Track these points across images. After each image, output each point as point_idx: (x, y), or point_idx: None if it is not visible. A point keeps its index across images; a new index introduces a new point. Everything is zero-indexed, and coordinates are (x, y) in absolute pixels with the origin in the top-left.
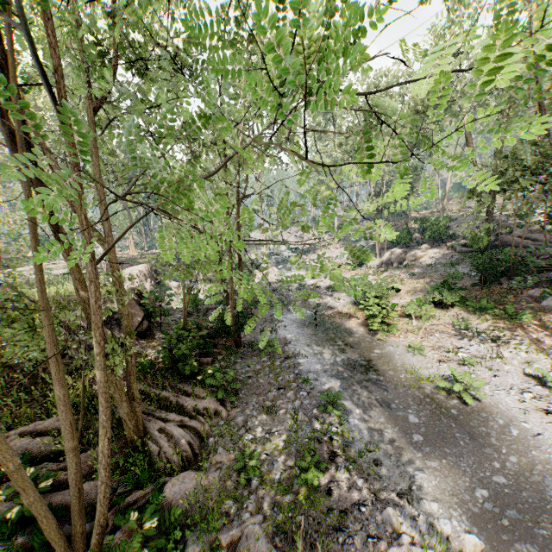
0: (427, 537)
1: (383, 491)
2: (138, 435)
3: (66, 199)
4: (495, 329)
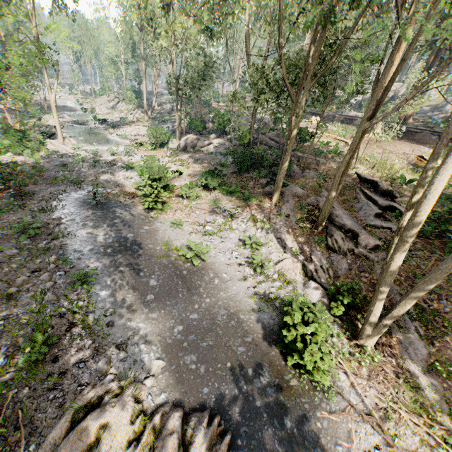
0: (127, 372)
1: (106, 346)
2: None
3: None
4: (234, 208)
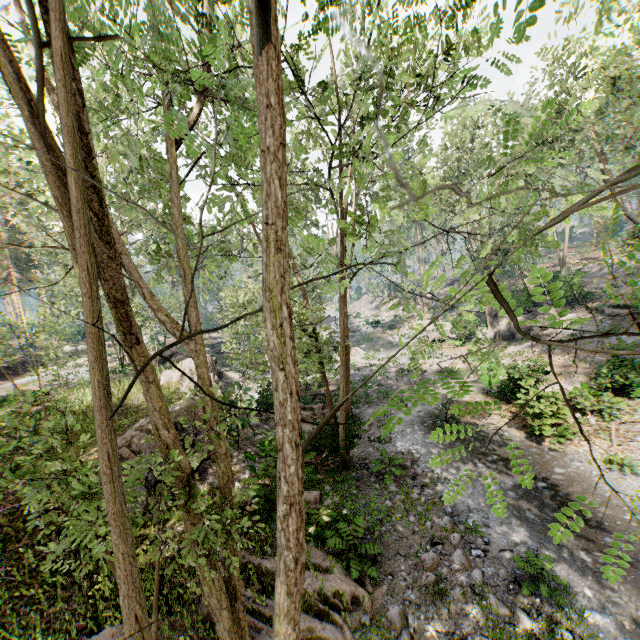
0: None
1: None
2: None
3: (133, 278)
4: None
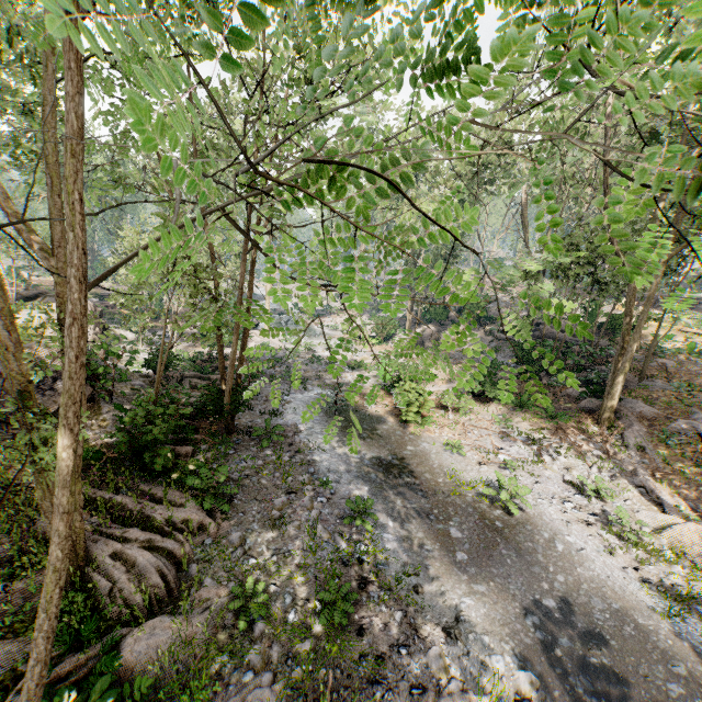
0: (479, 680)
1: (426, 625)
2: (75, 564)
3: None
4: (535, 430)
